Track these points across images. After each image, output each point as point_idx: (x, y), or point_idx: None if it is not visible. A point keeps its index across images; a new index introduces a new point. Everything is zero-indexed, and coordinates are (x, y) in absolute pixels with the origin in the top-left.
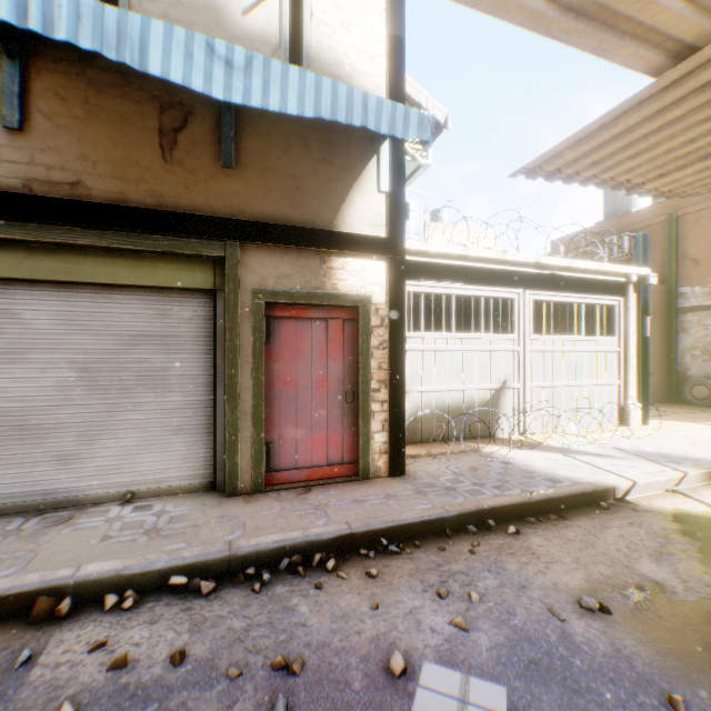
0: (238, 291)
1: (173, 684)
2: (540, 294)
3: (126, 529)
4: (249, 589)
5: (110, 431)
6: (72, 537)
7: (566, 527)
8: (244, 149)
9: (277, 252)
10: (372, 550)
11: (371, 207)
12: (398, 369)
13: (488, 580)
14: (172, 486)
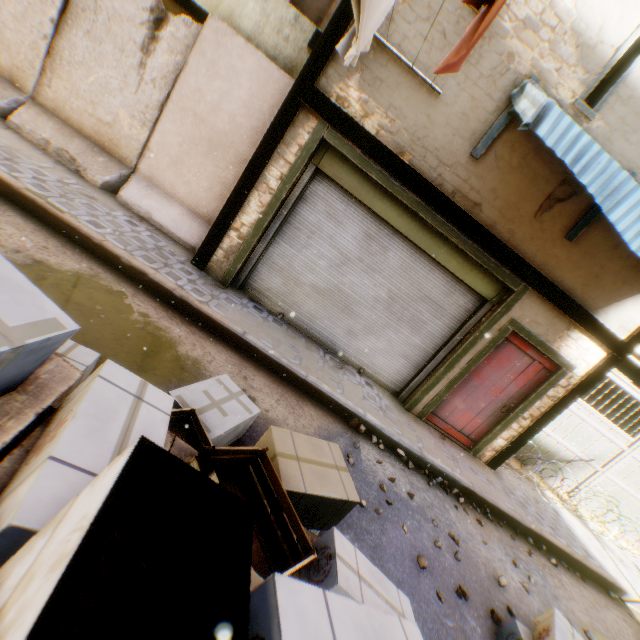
0: (504, 315)
1: (414, 508)
2: None
3: (370, 397)
4: (425, 481)
5: (377, 334)
6: (350, 384)
7: (582, 585)
8: (587, 232)
9: (545, 306)
10: (478, 508)
11: (632, 315)
12: (548, 417)
13: (537, 576)
14: (380, 379)
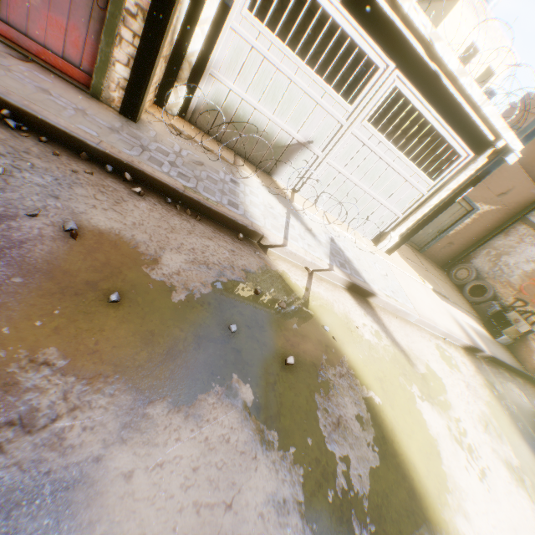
0: None
1: None
2: (407, 87)
3: None
4: None
5: None
6: None
7: (184, 220)
8: None
9: None
10: None
11: None
12: (163, 9)
13: (40, 179)
14: None
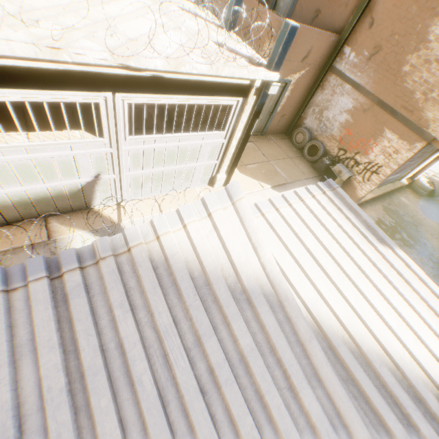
0: None
1: None
2: (139, 97)
3: None
4: None
5: None
6: None
7: None
8: None
9: None
10: None
11: None
12: None
13: None
14: None
